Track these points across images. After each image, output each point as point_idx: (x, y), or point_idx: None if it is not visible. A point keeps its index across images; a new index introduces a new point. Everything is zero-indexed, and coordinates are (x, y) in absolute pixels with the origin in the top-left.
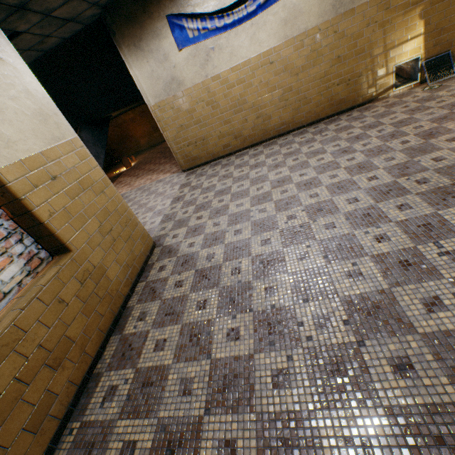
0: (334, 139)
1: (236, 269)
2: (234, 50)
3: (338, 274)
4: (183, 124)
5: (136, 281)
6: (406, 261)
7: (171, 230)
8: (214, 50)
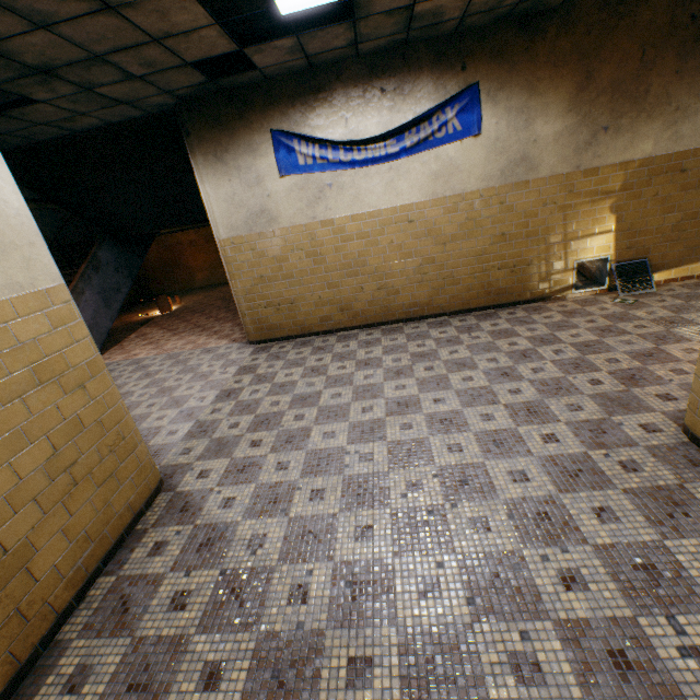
0: (489, 348)
1: (300, 587)
2: (361, 193)
3: (493, 654)
4: (265, 275)
5: (96, 572)
6: (621, 653)
7: (200, 458)
8: (331, 188)
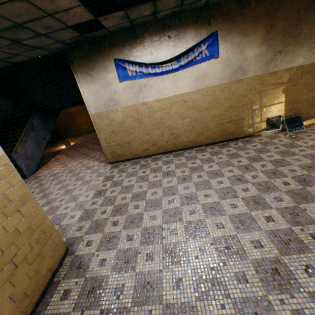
0: (228, 164)
1: None
2: (160, 89)
3: None
4: (115, 130)
5: (32, 313)
6: None
7: (87, 233)
8: (145, 86)
